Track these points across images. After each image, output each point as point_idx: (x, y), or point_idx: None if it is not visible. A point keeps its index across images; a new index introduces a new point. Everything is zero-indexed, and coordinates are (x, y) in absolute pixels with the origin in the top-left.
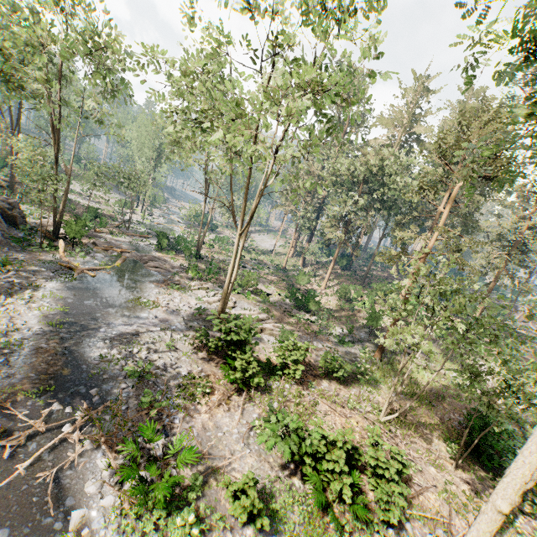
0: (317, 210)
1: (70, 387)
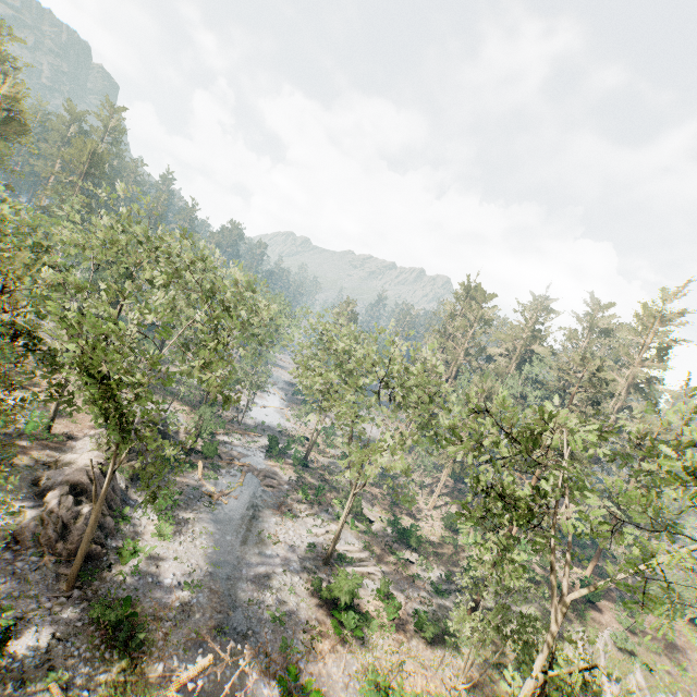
0: None
1: (236, 627)
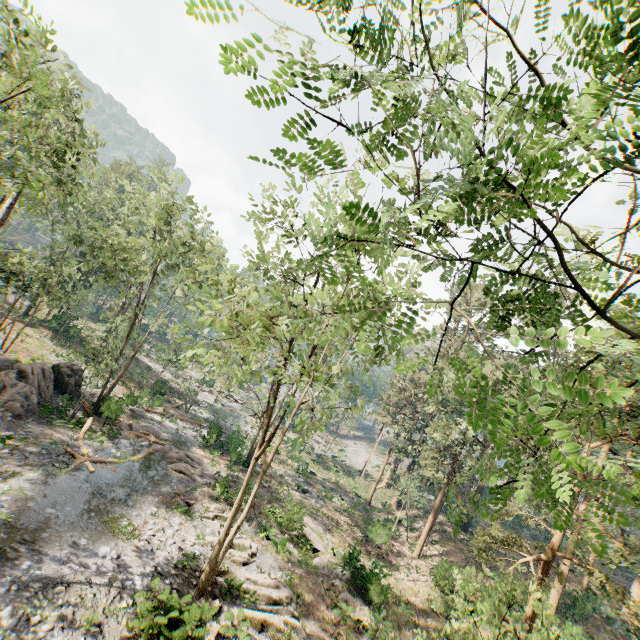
0: (421, 428)
1: None
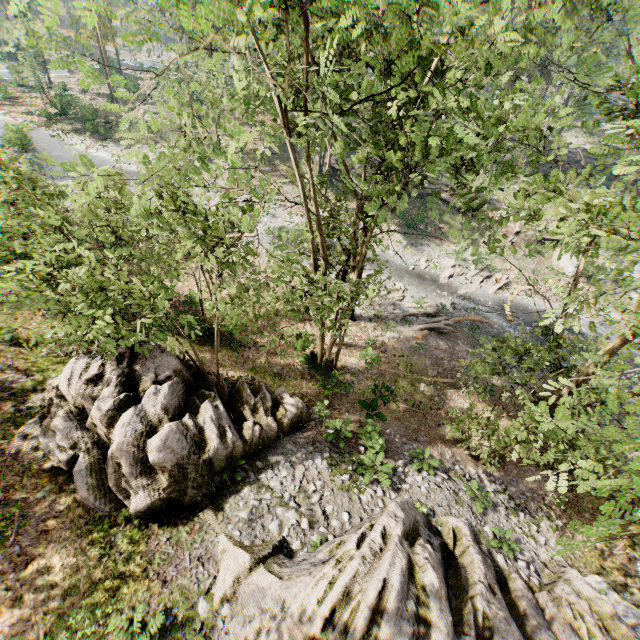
0: None
1: None
